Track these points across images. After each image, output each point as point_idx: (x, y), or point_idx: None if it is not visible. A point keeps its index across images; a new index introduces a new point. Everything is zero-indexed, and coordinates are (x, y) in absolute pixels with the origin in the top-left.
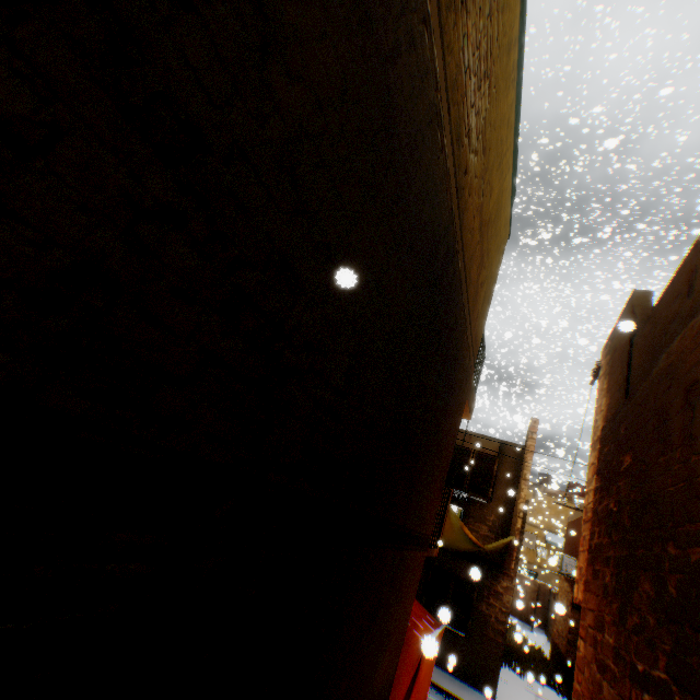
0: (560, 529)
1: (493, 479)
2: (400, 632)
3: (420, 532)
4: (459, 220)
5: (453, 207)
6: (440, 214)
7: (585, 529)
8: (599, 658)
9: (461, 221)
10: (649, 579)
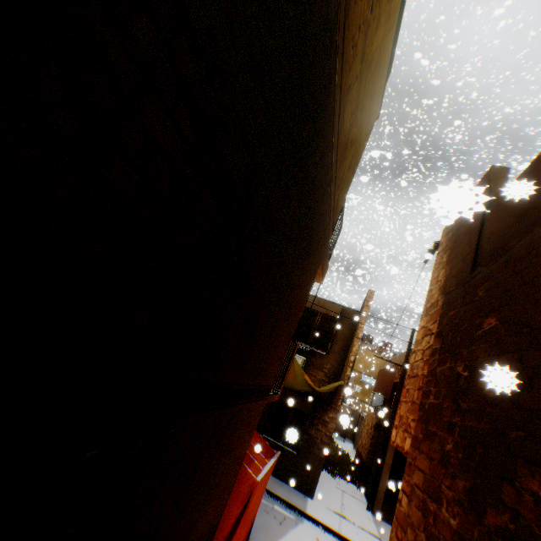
0: (372, 373)
1: (333, 336)
2: (231, 477)
3: (260, 384)
4: (345, 0)
5: None
6: None
7: (411, 384)
8: (433, 534)
9: (346, 5)
10: None
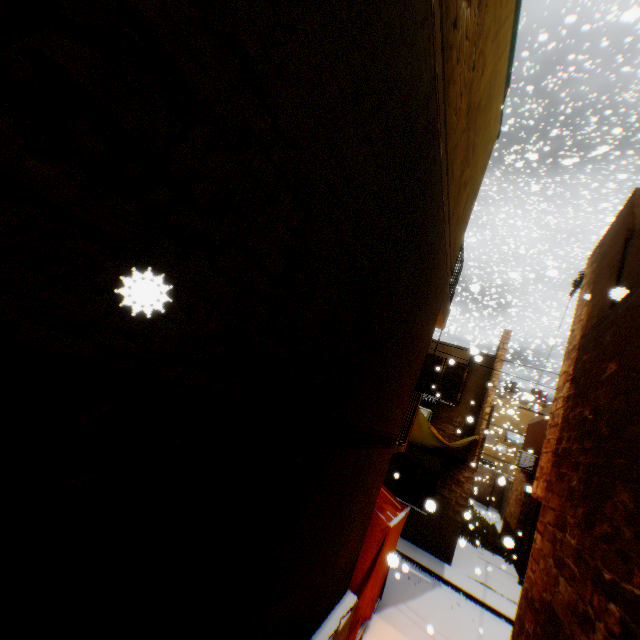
0: (520, 430)
1: (462, 385)
2: (366, 518)
3: (387, 432)
4: (444, 92)
5: (436, 69)
6: (419, 73)
7: (550, 433)
8: (558, 556)
9: (445, 95)
10: (629, 491)
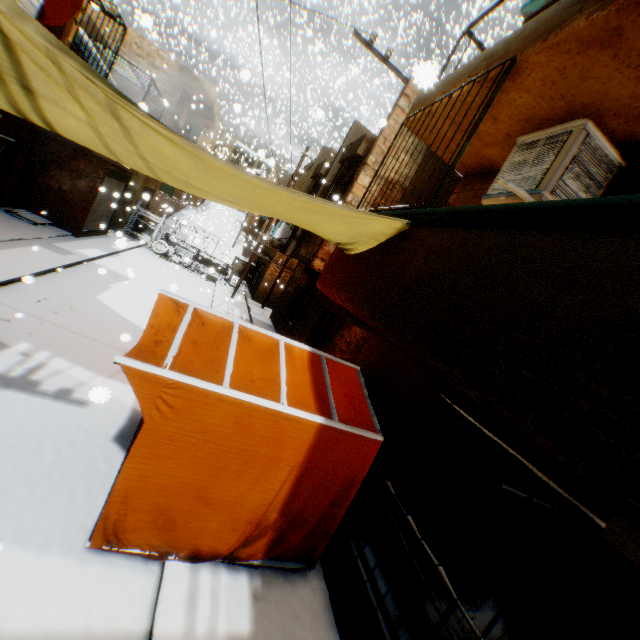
0: None
1: None
2: None
3: None
4: None
5: None
6: None
7: None
8: None
9: None
10: None
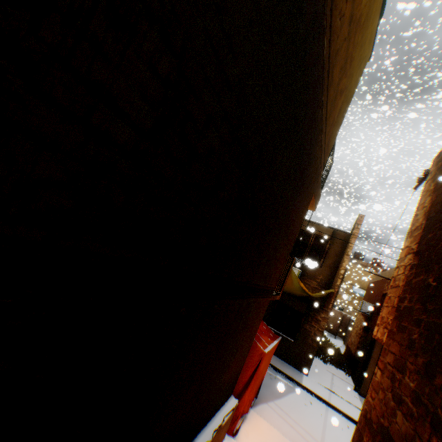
0: (362, 285)
1: (325, 253)
2: (247, 347)
3: (266, 286)
4: None
5: None
6: None
7: (392, 293)
8: (396, 393)
9: None
10: None
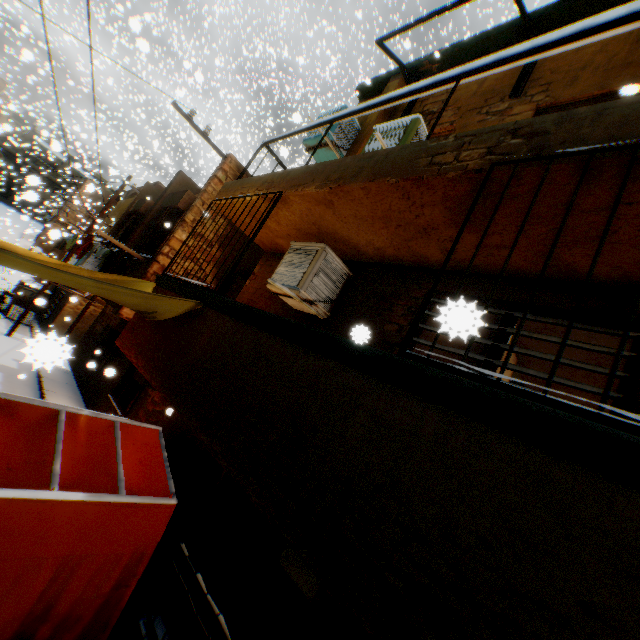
0: None
1: None
2: None
3: None
4: None
5: None
6: None
7: None
8: None
9: None
10: None
